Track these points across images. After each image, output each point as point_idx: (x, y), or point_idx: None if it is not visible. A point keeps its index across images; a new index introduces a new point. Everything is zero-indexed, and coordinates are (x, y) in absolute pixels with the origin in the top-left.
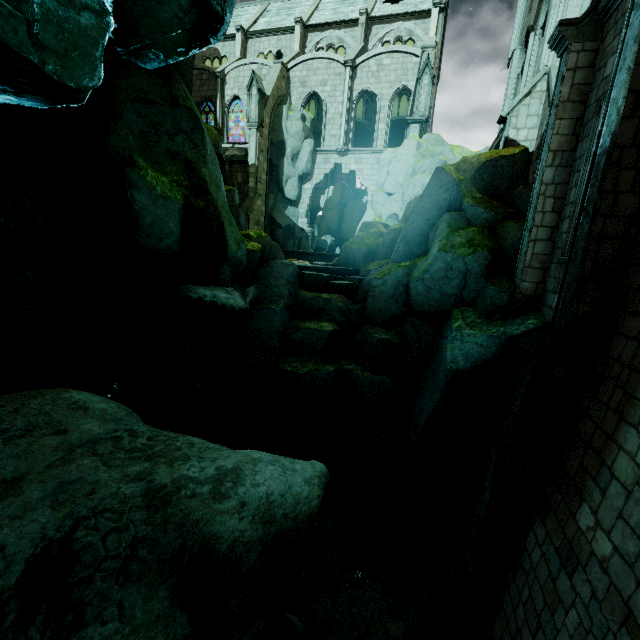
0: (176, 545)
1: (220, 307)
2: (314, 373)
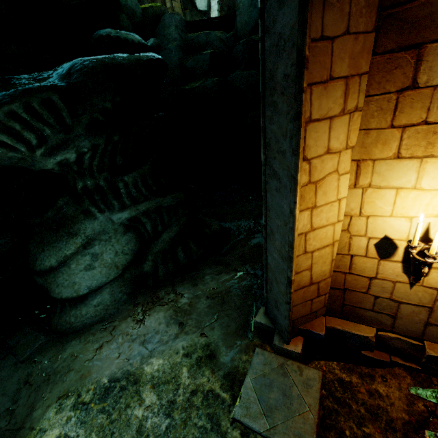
0: (61, 71)
1: (124, 41)
2: (203, 84)
